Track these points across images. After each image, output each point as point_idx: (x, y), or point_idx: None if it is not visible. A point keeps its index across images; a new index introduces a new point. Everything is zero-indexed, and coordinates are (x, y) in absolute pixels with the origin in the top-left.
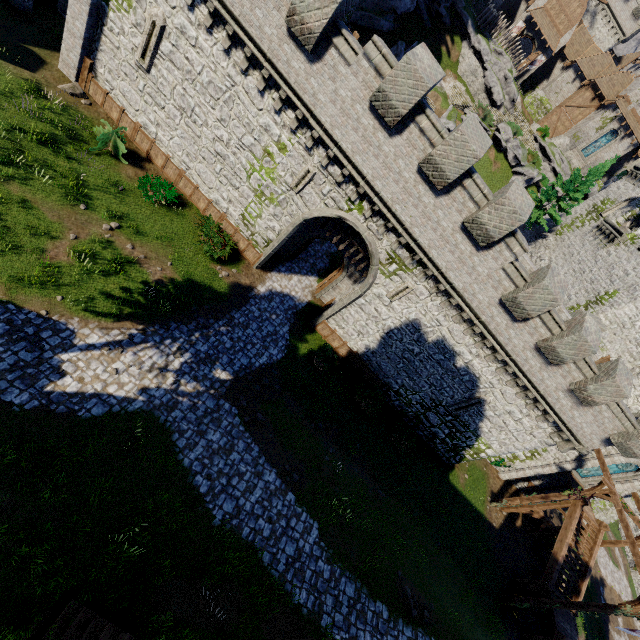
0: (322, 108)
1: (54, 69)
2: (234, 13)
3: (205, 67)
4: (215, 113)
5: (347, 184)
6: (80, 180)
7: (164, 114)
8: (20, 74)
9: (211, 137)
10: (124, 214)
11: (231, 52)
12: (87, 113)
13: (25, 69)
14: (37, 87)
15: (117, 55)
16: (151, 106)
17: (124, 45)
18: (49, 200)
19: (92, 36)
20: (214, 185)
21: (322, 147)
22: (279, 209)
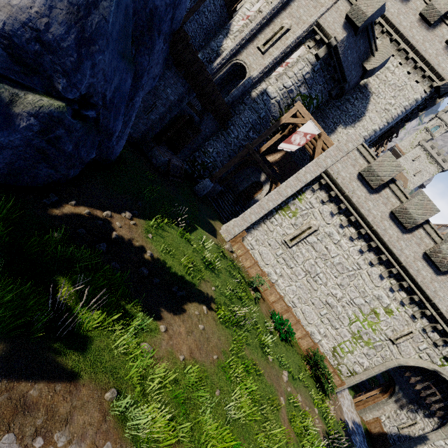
0: (440, 300)
1: (219, 233)
2: (384, 239)
3: (339, 255)
4: (336, 280)
5: (443, 346)
6: (257, 327)
7: (290, 271)
8: (214, 241)
9: (326, 292)
10: (280, 357)
11: (364, 252)
12: (238, 264)
13: (213, 236)
14: (221, 249)
15: (268, 234)
16: (281, 264)
17: (277, 231)
18: (259, 357)
19: (254, 221)
20: (314, 322)
21: (425, 318)
22: (372, 351)
